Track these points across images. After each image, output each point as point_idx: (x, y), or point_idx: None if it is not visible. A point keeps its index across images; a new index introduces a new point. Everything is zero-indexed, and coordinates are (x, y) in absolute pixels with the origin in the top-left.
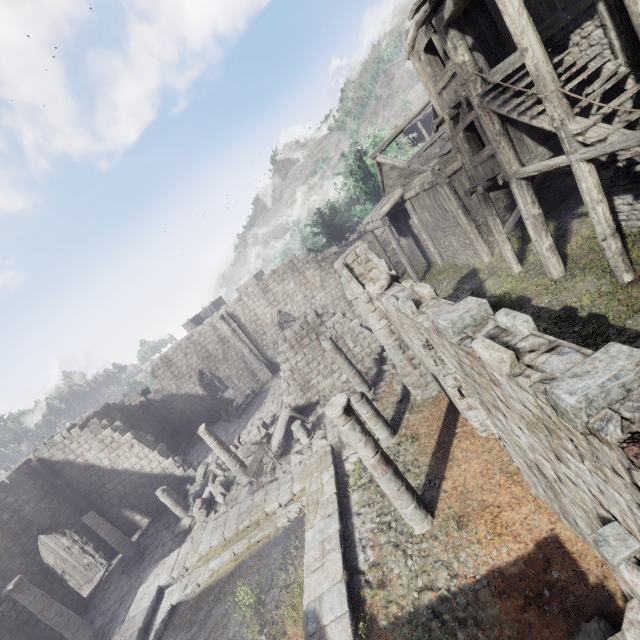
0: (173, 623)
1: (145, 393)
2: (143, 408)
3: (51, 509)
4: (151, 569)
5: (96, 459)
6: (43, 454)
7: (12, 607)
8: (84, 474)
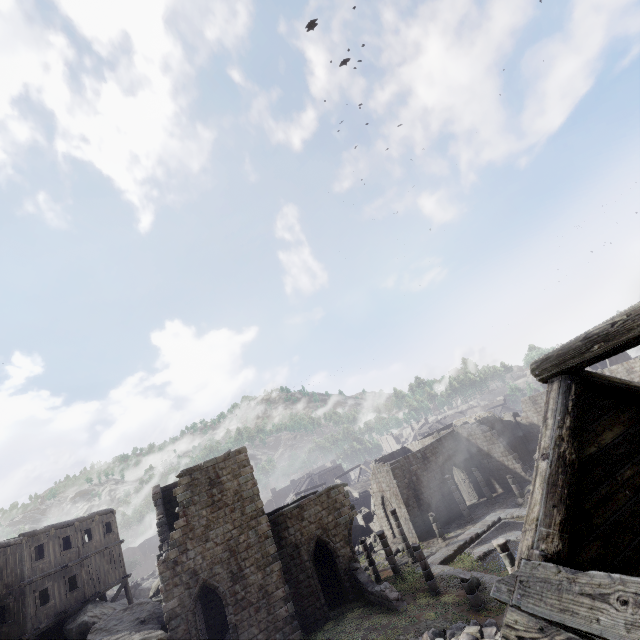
0: (502, 532)
1: (514, 415)
2: (511, 424)
3: (459, 457)
4: (498, 509)
5: (481, 444)
6: (459, 430)
7: (443, 487)
8: (474, 449)
